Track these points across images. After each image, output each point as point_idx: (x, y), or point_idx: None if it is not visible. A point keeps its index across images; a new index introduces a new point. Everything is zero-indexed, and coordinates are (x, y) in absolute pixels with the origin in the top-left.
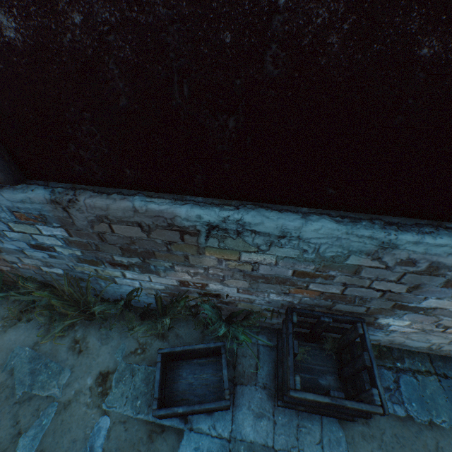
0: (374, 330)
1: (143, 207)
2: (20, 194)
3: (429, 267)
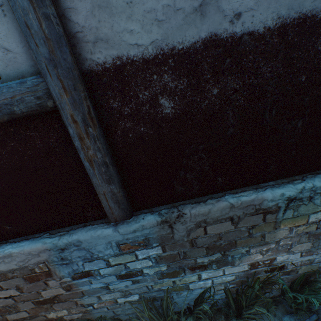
0: None
1: (237, 201)
2: (134, 225)
3: None
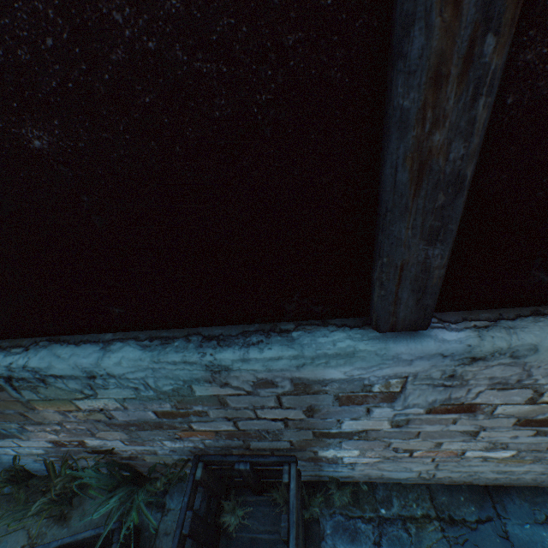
0: (331, 465)
1: None
2: None
3: (295, 385)
